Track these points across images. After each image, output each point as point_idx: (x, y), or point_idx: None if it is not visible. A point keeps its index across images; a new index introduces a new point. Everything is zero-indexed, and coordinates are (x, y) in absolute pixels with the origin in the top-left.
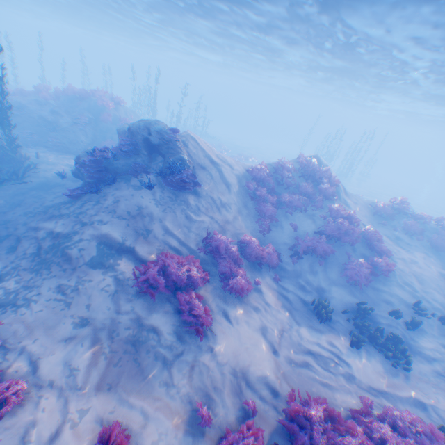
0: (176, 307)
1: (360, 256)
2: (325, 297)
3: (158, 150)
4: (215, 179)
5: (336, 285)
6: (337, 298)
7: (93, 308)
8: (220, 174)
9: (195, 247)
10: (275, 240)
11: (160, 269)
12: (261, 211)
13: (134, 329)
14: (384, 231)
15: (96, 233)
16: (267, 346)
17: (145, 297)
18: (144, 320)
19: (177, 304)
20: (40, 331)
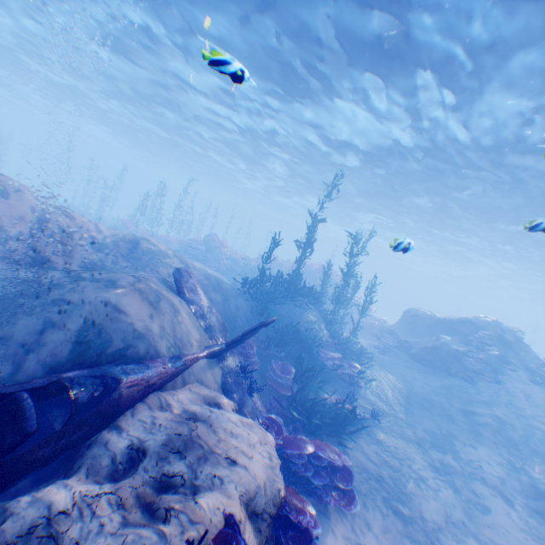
0: None
1: None
2: None
3: (506, 344)
4: None
5: None
6: None
7: None
8: None
9: None
10: None
11: None
12: None
13: None
14: None
15: None
16: None
17: None
18: None
19: None
20: None
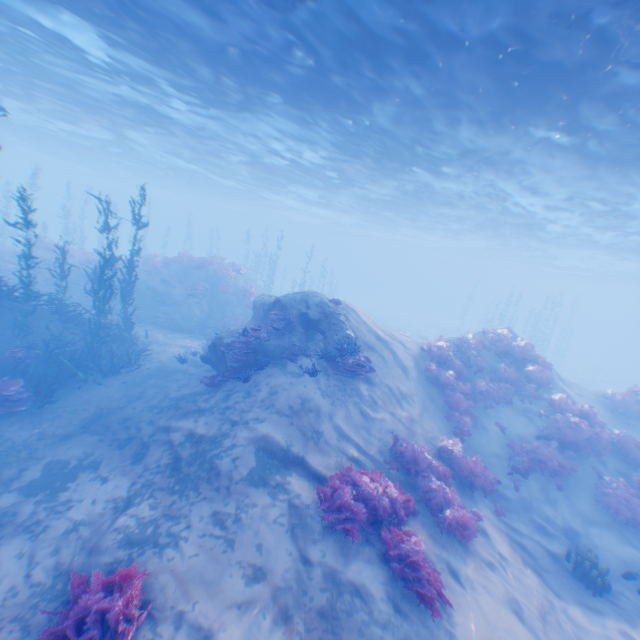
0: (383, 554)
1: (618, 475)
2: (587, 547)
3: (315, 325)
4: (387, 360)
5: (597, 525)
6: (606, 550)
7: (267, 551)
8: (391, 354)
9: (380, 458)
10: (480, 449)
11: (352, 489)
12: (453, 405)
13: (332, 589)
14: (636, 436)
15: (252, 436)
16: (528, 636)
17: (336, 536)
18: (342, 575)
19: (386, 548)
20: (198, 588)
